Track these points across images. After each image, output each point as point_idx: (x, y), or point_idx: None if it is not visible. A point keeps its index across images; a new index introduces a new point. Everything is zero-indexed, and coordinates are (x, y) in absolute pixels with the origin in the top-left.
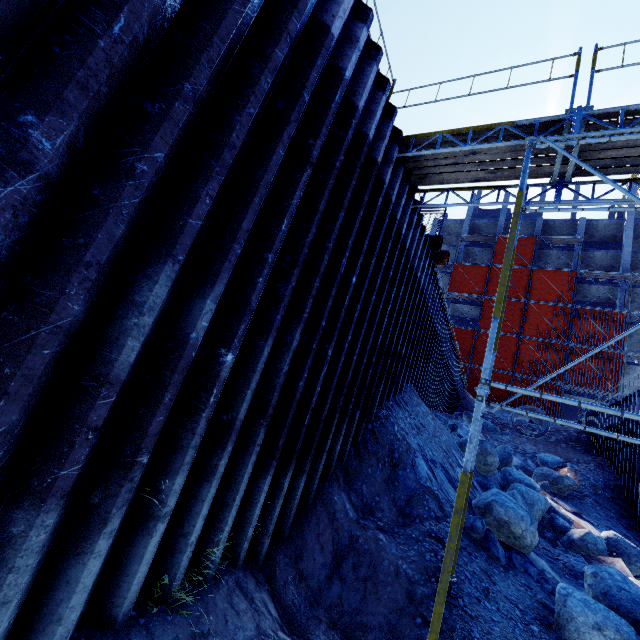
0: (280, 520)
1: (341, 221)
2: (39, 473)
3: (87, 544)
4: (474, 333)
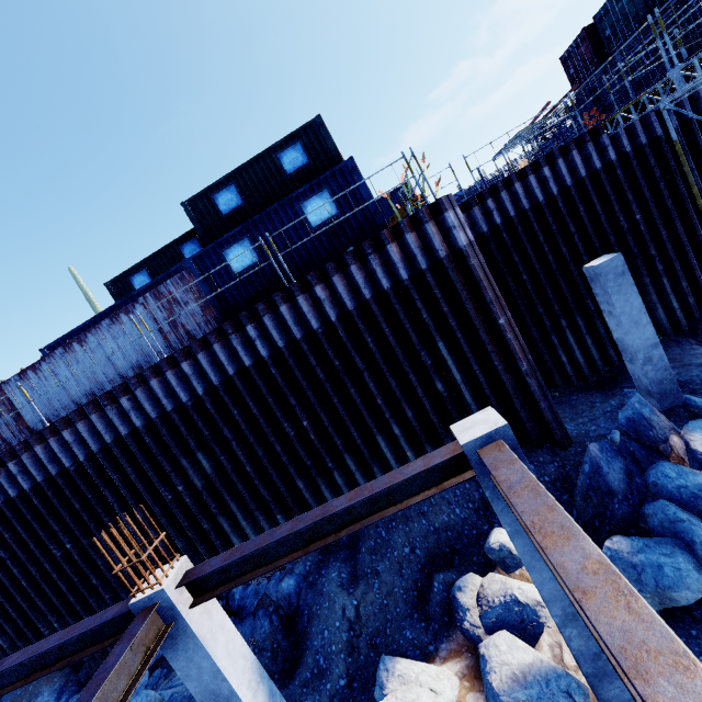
0: (688, 315)
1: (604, 219)
2: (584, 344)
3: (605, 349)
4: None
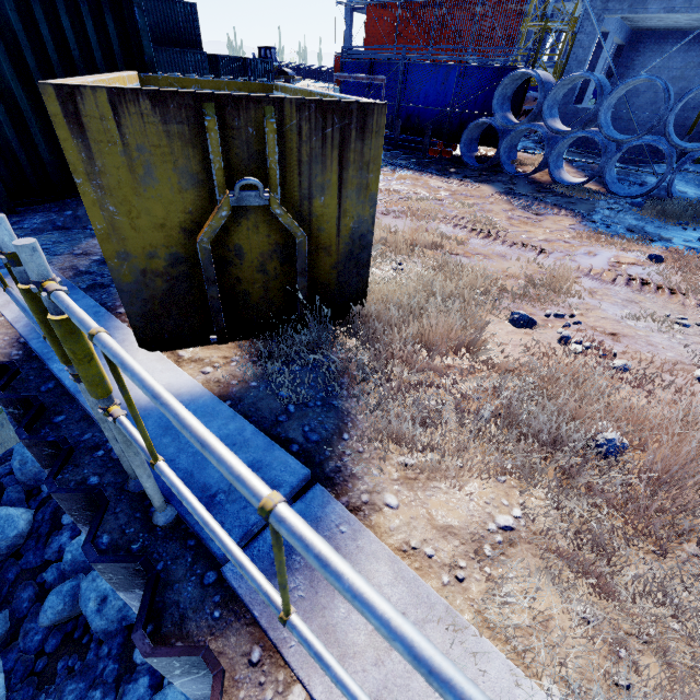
0: None
1: None
2: None
3: None
4: (397, 7)
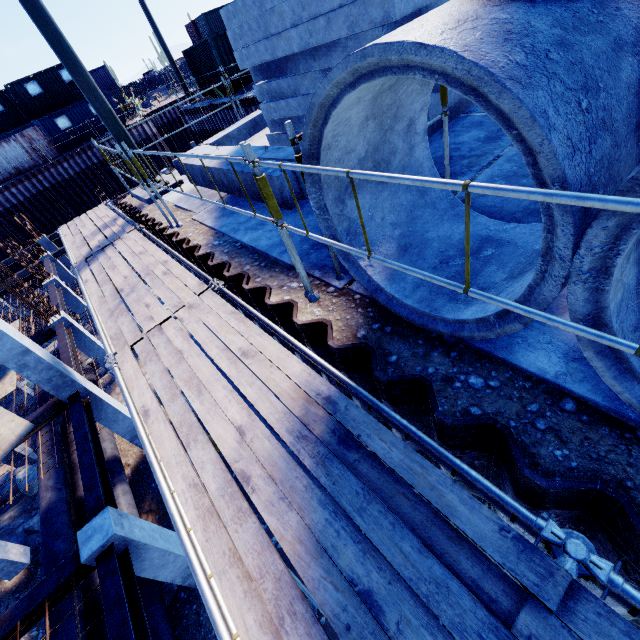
0: None
1: None
2: None
3: None
4: None
